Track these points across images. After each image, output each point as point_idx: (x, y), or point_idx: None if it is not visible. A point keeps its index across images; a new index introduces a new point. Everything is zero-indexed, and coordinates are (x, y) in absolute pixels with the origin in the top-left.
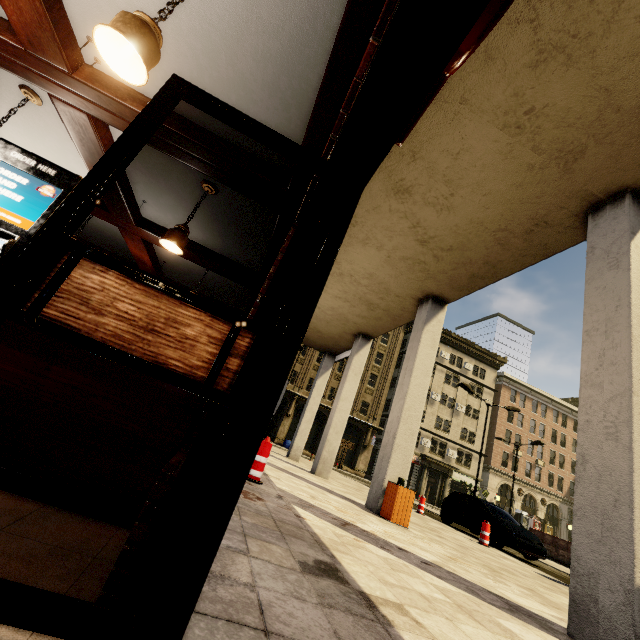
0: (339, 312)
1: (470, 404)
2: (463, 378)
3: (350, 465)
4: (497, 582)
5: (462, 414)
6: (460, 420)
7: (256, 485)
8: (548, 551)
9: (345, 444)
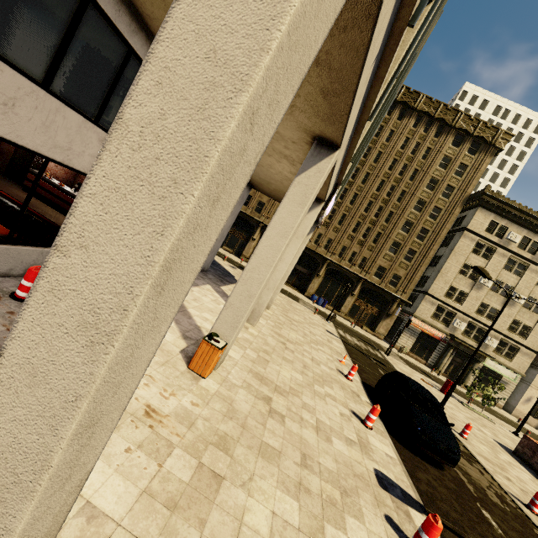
0: (277, 170)
1: (535, 296)
2: (534, 266)
3: (371, 327)
4: (141, 451)
5: (519, 305)
6: (514, 311)
7: (6, 301)
8: (536, 464)
9: (369, 309)
